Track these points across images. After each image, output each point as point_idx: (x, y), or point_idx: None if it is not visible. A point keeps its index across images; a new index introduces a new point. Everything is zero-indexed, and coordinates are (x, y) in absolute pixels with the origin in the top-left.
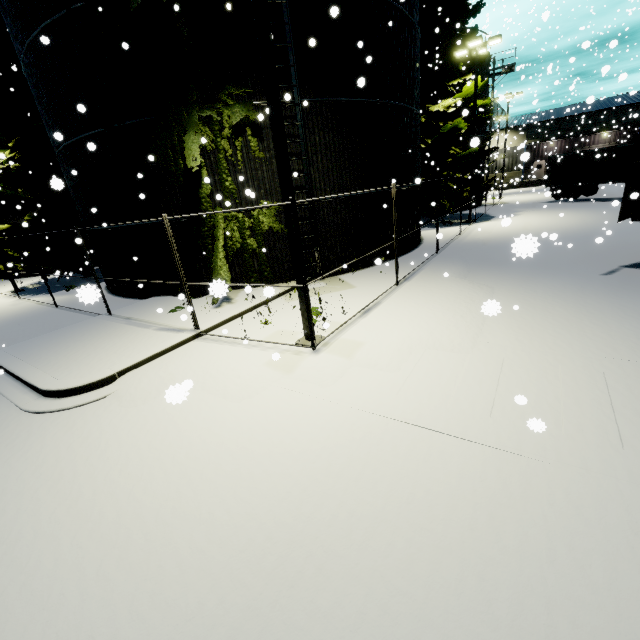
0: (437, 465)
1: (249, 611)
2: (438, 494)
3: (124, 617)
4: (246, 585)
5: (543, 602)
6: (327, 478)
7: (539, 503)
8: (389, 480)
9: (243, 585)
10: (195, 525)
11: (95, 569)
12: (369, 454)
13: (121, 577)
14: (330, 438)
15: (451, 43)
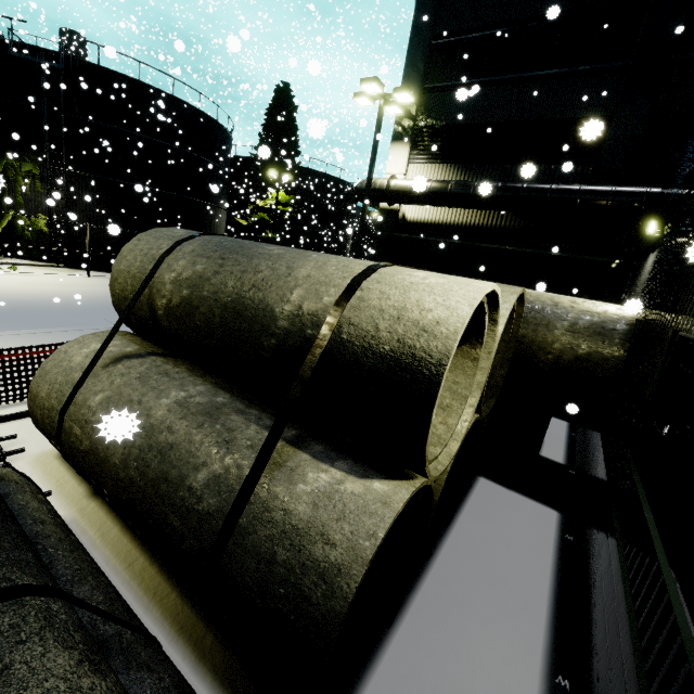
0: None
1: None
2: None
3: None
4: None
5: None
6: None
7: None
8: None
9: None
10: None
11: None
12: None
13: None
14: None
15: (268, 167)
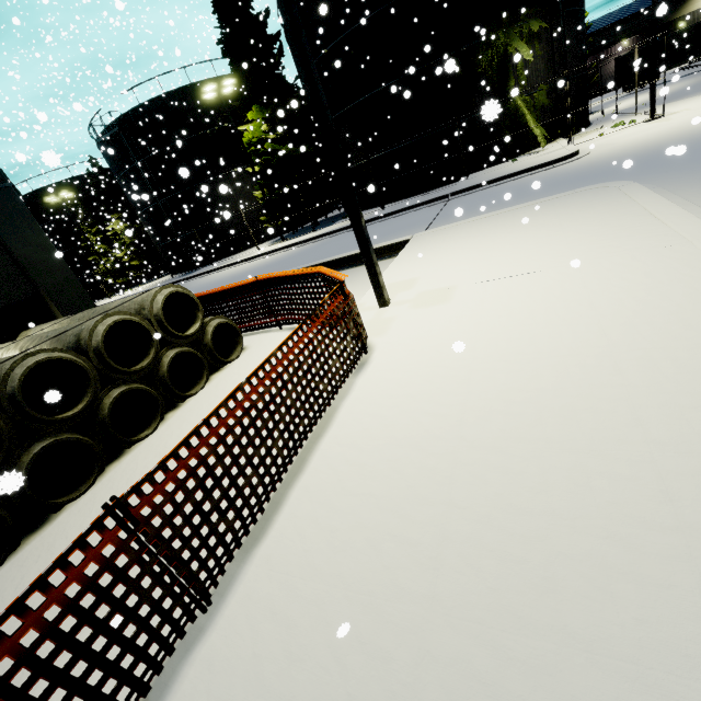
0: None
1: None
2: None
3: None
4: None
5: None
6: None
7: None
8: None
9: None
10: None
11: None
12: None
13: None
14: None
15: None
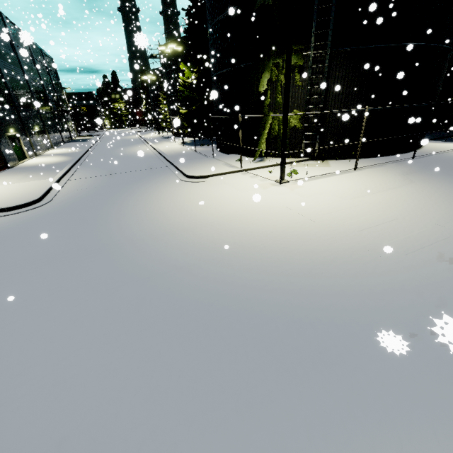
0: (287, 217)
1: (217, 221)
2: (279, 221)
3: (193, 215)
4: (219, 218)
5: (281, 238)
6: (252, 211)
7: (306, 230)
8: (269, 216)
9: (218, 218)
10: (213, 209)
11: (190, 208)
12: (269, 210)
13: (195, 210)
14: (261, 205)
15: None
